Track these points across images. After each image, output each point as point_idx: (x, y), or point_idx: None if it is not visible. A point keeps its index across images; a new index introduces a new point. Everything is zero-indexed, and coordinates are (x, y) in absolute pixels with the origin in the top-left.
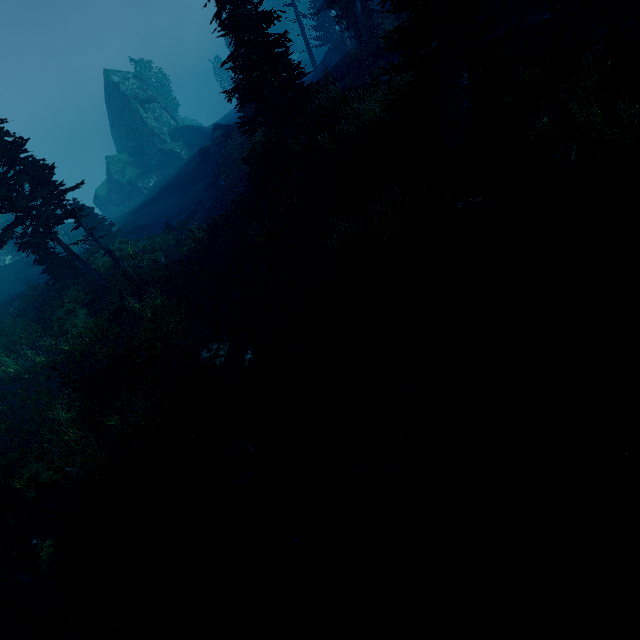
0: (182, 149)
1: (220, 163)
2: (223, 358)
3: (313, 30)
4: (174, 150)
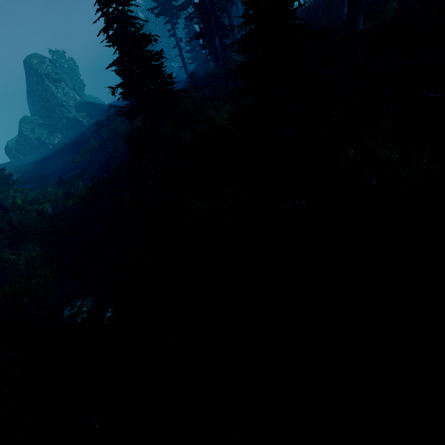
0: (84, 118)
1: (110, 134)
2: (85, 314)
3: (187, 51)
4: (77, 118)
